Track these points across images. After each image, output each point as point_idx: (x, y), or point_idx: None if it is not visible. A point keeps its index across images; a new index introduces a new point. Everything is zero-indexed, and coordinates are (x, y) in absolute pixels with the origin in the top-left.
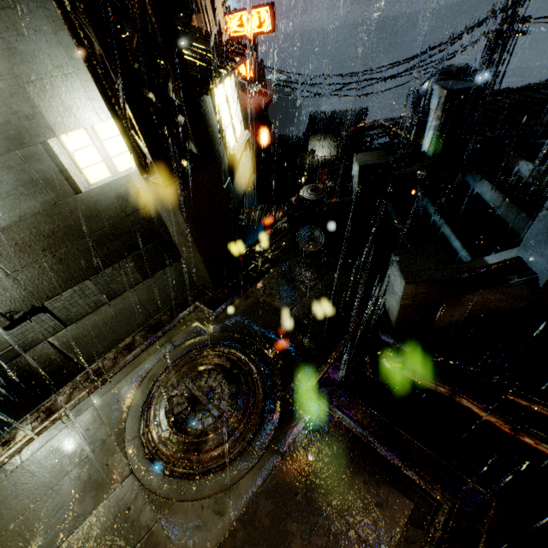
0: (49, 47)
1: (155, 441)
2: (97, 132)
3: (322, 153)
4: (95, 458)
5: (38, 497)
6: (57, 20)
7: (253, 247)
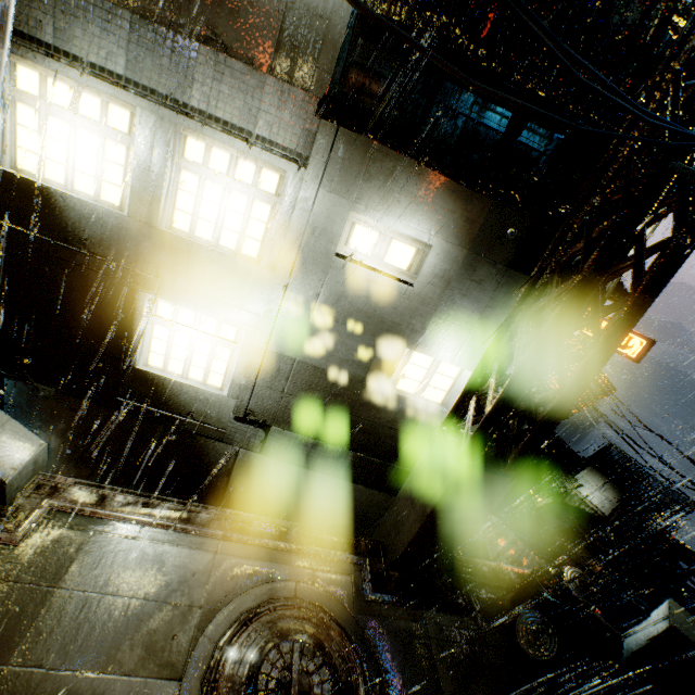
0: (472, 309)
1: (222, 673)
2: (439, 364)
3: (588, 495)
4: (174, 614)
5: (116, 590)
6: (495, 302)
7: (461, 561)
